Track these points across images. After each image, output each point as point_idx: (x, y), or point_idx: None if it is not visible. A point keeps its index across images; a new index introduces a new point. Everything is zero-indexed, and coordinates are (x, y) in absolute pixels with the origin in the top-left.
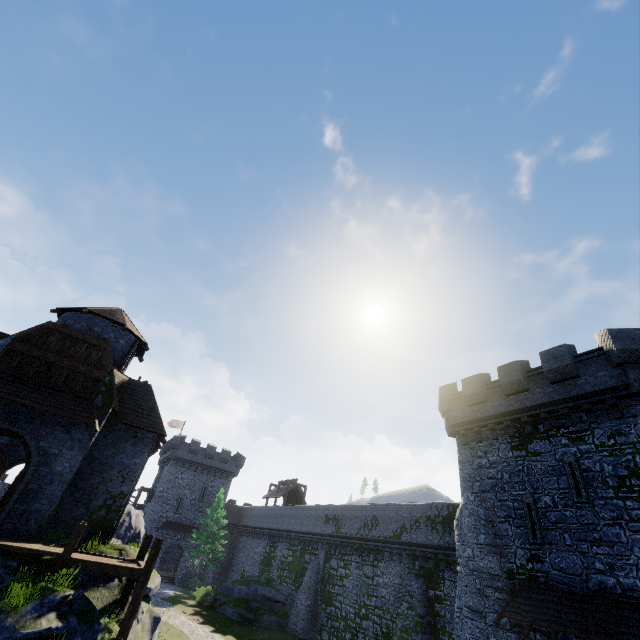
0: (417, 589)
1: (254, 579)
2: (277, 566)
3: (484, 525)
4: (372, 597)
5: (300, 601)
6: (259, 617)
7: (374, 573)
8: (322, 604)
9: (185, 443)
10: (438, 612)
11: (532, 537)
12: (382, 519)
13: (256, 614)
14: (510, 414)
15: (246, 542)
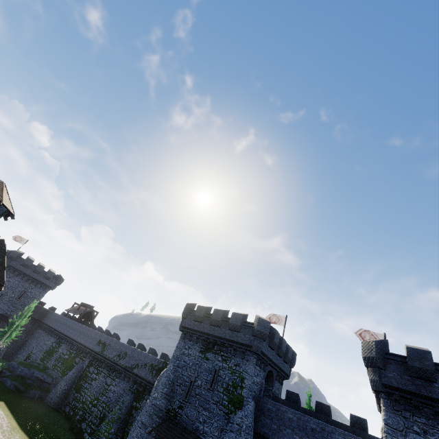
0: (128, 400)
1: (35, 365)
2: (56, 358)
3: (170, 384)
4: (104, 396)
5: (60, 386)
6: (28, 390)
7: (111, 383)
8: (74, 390)
9: (21, 258)
10: (133, 414)
11: (185, 397)
12: (129, 355)
13: (27, 388)
14: (208, 334)
15: (41, 334)
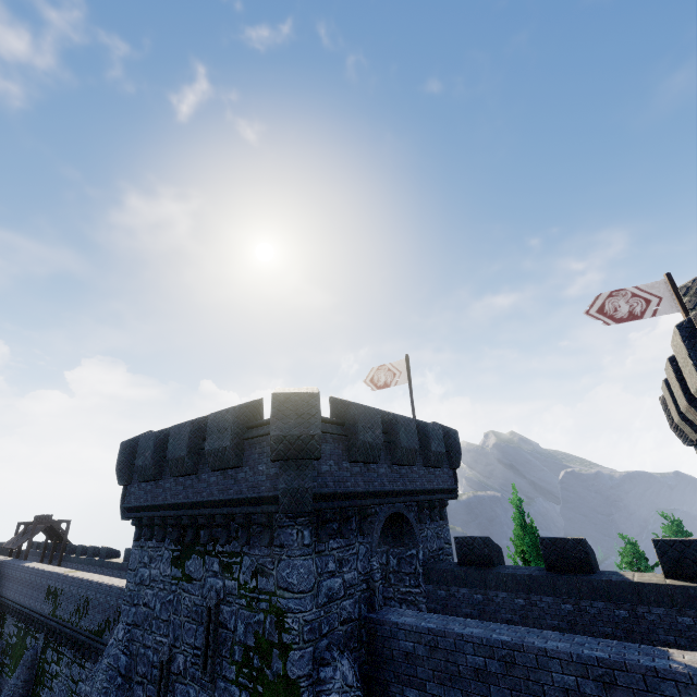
0: None
1: None
2: (2, 648)
3: (119, 687)
4: None
5: None
6: None
7: (79, 677)
8: None
9: None
10: None
11: None
12: (93, 604)
13: None
14: (175, 508)
15: None
